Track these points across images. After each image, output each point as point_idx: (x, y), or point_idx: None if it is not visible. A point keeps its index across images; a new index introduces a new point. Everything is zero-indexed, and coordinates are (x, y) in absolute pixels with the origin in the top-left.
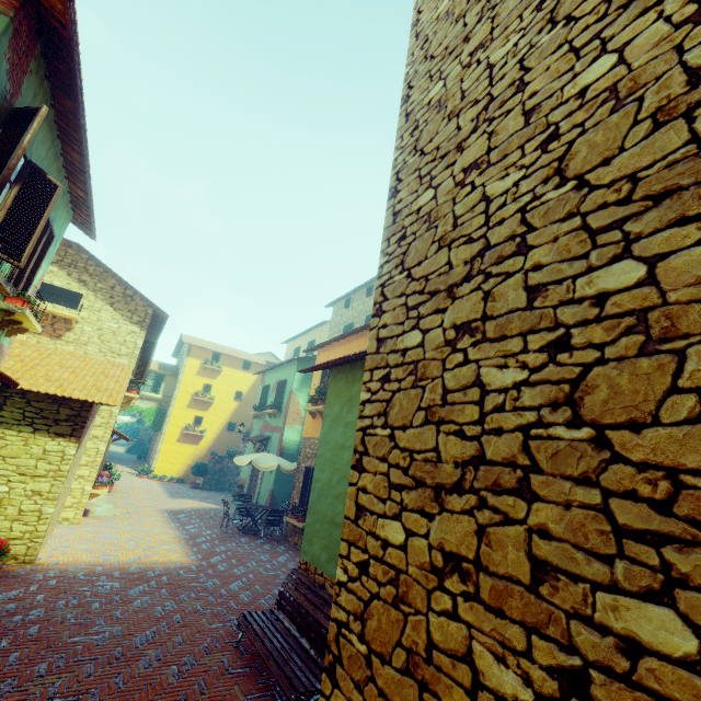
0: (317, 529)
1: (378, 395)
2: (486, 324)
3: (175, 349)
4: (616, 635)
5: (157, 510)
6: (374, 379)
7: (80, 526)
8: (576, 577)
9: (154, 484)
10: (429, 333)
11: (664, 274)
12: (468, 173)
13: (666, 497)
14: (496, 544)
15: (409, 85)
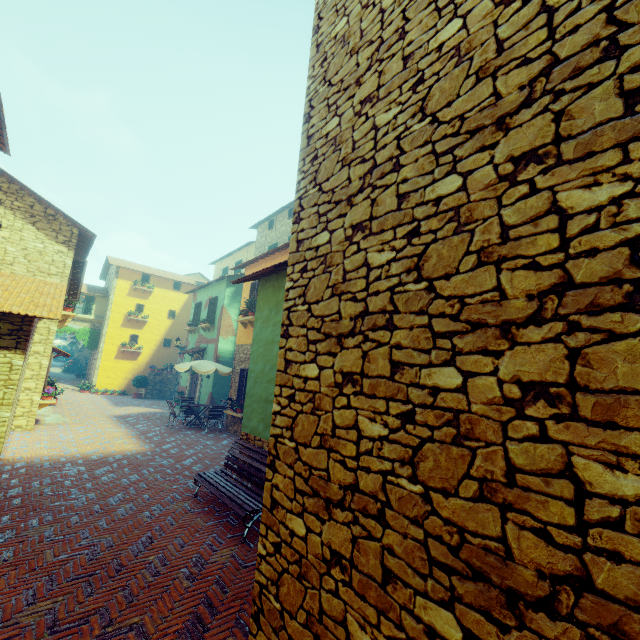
0: (254, 408)
1: (299, 283)
2: (372, 223)
3: (102, 272)
4: (429, 388)
5: (105, 416)
6: (295, 271)
7: (34, 431)
8: (413, 365)
9: (98, 397)
10: (335, 233)
11: (470, 183)
12: (363, 105)
13: (457, 312)
14: (373, 360)
15: (319, 16)
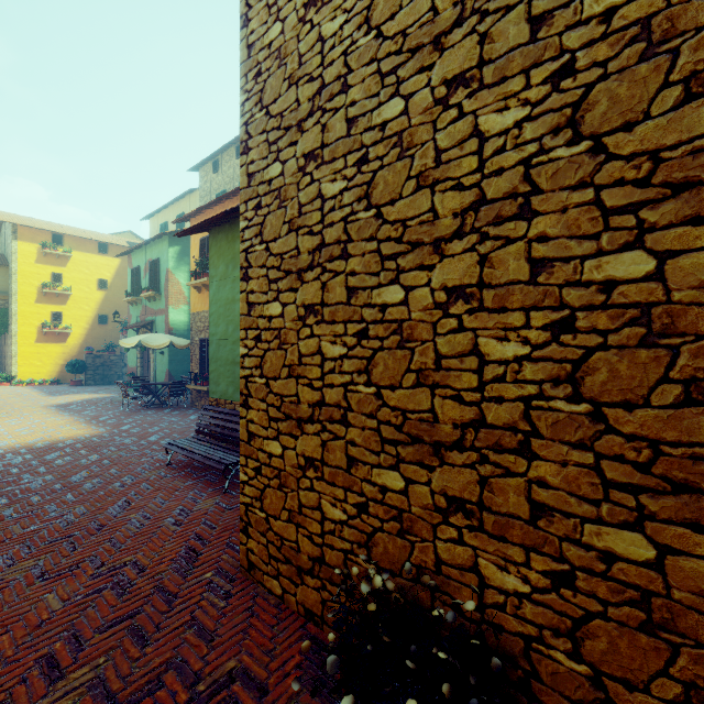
0: (221, 372)
1: (254, 221)
2: (324, 151)
3: None
4: (379, 306)
5: (40, 407)
6: (249, 209)
7: None
8: (366, 288)
9: (24, 389)
10: (287, 163)
11: (411, 107)
12: (308, 9)
13: (401, 235)
14: (331, 289)
15: None
